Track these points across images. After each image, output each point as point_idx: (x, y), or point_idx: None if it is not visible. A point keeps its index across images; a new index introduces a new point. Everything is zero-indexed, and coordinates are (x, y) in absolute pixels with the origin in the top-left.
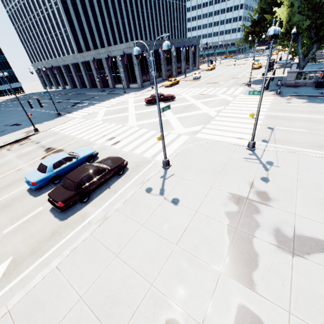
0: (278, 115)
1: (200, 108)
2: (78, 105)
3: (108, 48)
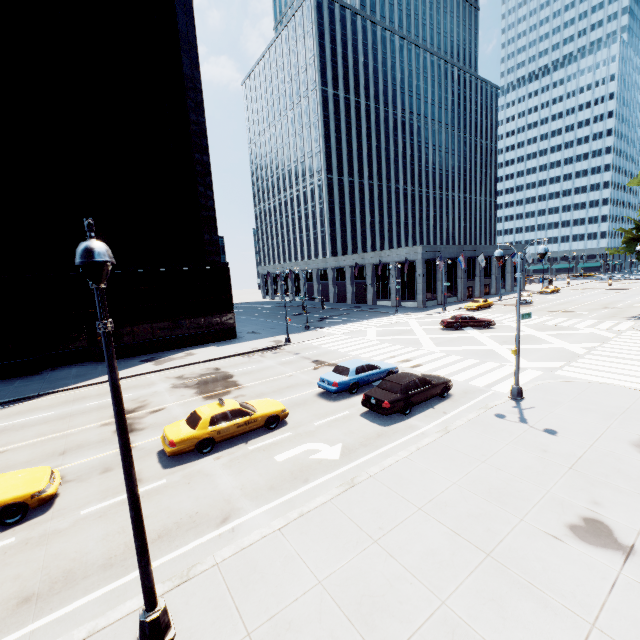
0: None
1: (548, 341)
2: (327, 320)
3: (379, 252)
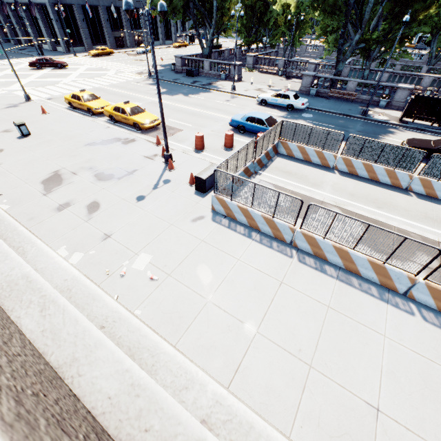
0: (105, 88)
1: (67, 77)
2: None
3: None
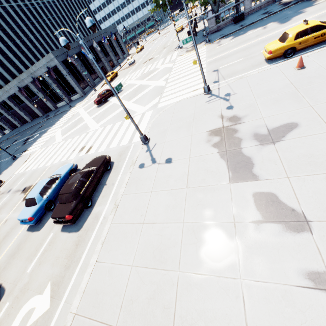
0: (216, 58)
1: (149, 85)
2: (29, 140)
3: (28, 71)
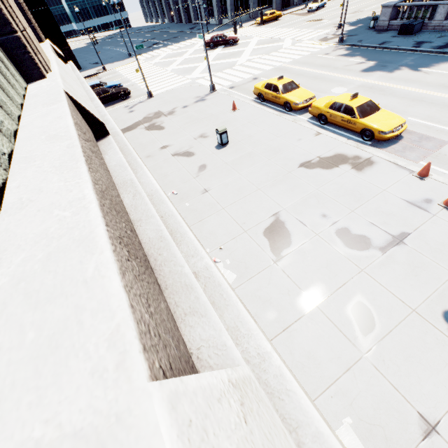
0: (287, 67)
1: (241, 56)
2: (153, 46)
3: None
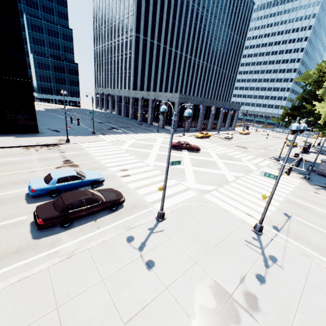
0: (300, 203)
1: (219, 168)
2: (113, 130)
3: (157, 93)
